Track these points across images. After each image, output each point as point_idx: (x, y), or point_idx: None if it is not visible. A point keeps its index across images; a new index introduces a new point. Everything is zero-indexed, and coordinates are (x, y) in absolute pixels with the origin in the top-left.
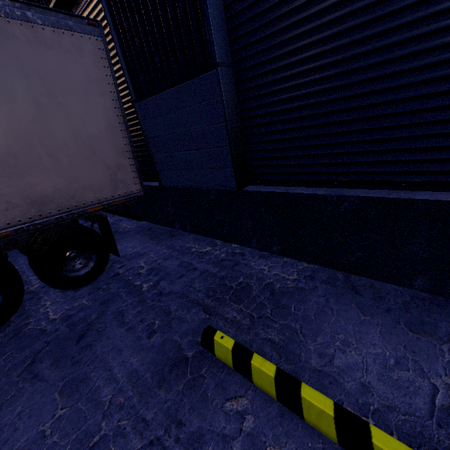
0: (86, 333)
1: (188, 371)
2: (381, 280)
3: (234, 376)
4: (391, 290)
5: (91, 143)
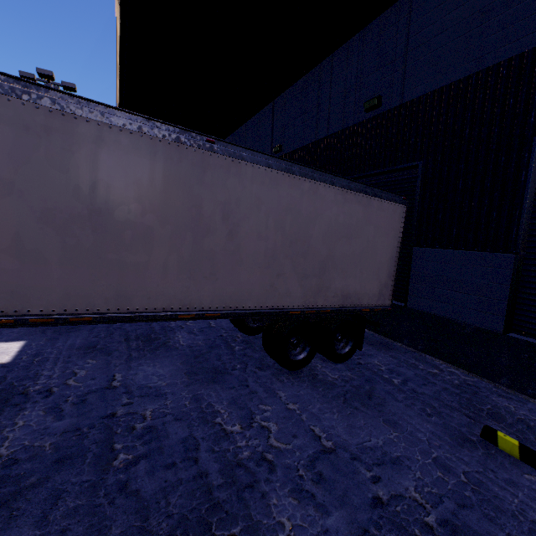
0: (372, 396)
1: (479, 447)
2: None
3: (522, 463)
4: None
5: (378, 267)
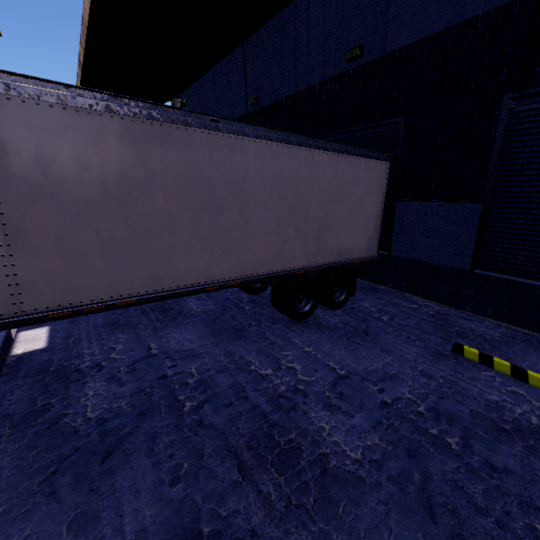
0: (368, 333)
1: (451, 359)
2: None
3: (480, 365)
4: None
5: (367, 222)
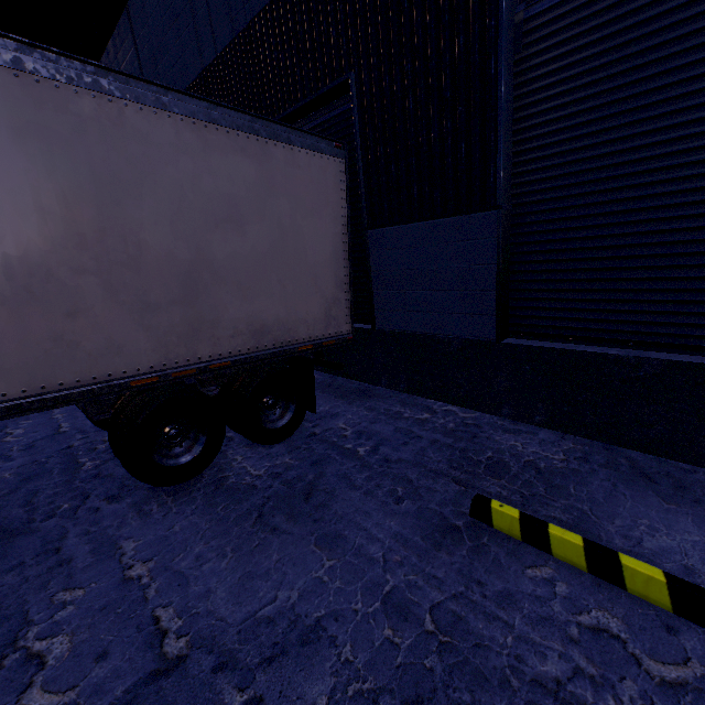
0: (312, 493)
1: (466, 539)
2: (688, 462)
3: (525, 547)
4: (696, 481)
5: (315, 271)
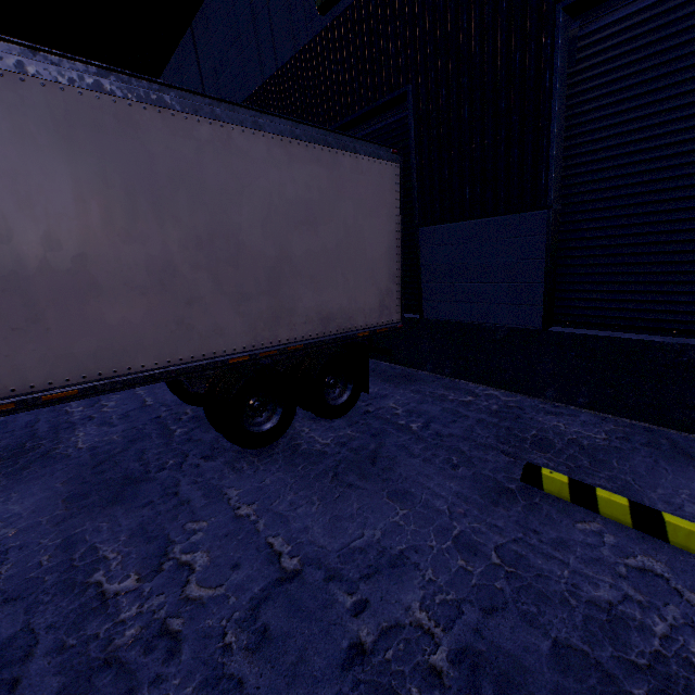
0: (377, 459)
1: (520, 498)
2: None
3: (574, 507)
4: None
5: (372, 266)
